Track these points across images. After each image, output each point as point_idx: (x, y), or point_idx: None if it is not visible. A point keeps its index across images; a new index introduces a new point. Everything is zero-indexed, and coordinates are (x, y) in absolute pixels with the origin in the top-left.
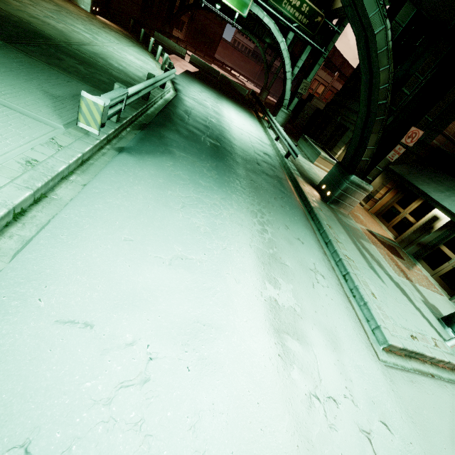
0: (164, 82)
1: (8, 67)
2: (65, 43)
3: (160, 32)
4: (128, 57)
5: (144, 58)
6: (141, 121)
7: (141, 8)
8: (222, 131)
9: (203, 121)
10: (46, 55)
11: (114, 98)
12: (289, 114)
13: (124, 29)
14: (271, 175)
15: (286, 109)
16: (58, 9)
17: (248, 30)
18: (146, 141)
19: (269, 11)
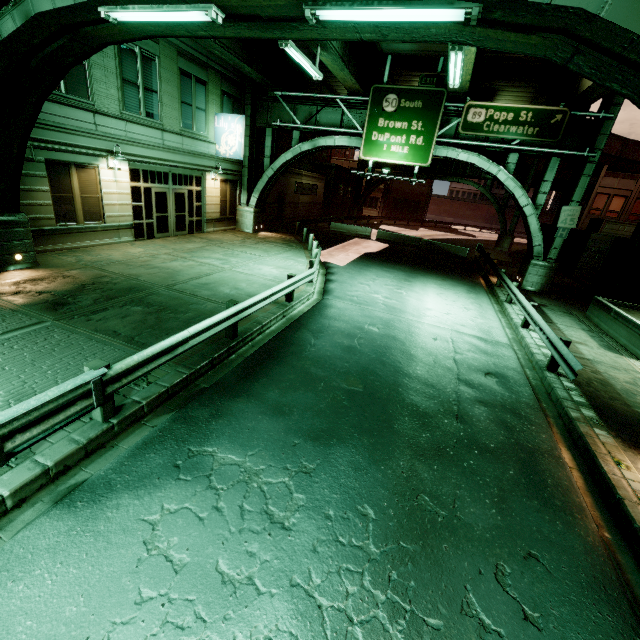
0: (278, 297)
1: (4, 365)
2: (166, 287)
3: (343, 220)
4: (263, 270)
5: (292, 262)
6: (199, 384)
7: (323, 205)
8: (383, 349)
9: (348, 338)
10: (108, 318)
11: (21, 413)
12: (552, 265)
13: (290, 234)
14: (496, 450)
15: (543, 259)
16: (205, 245)
17: (457, 176)
18: (153, 447)
19: (465, 145)
